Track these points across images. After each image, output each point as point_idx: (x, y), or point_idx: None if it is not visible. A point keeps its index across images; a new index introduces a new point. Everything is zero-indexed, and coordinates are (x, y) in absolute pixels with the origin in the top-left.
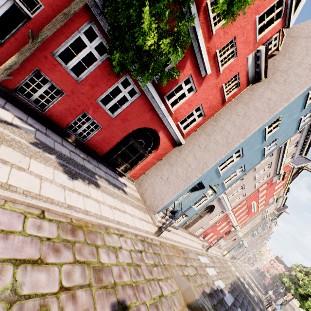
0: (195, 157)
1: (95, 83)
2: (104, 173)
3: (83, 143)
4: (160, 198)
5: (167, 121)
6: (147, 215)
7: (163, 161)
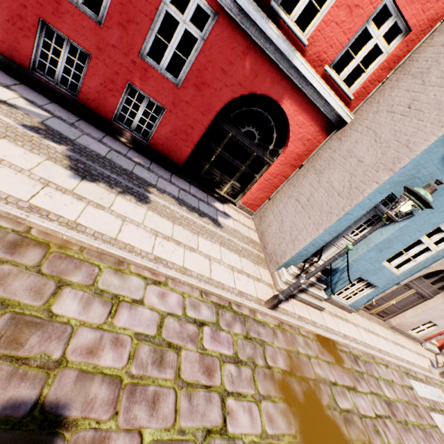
0: (377, 139)
1: (126, 18)
2: (178, 190)
3: (145, 143)
4: (291, 237)
5: (294, 69)
6: (263, 270)
7: (304, 168)
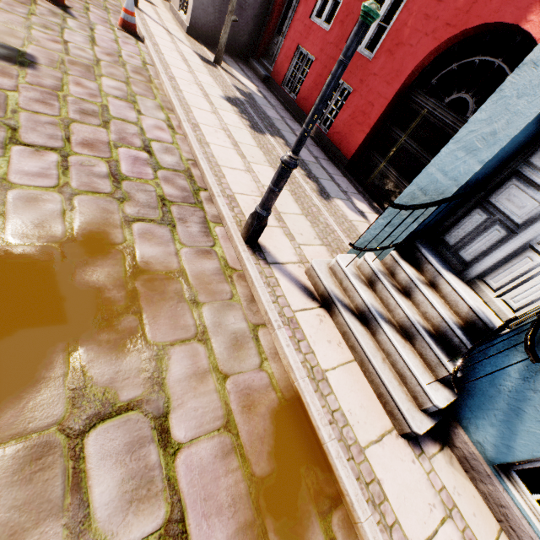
0: None
1: (346, 14)
2: (314, 162)
3: (325, 134)
4: None
5: None
6: (325, 253)
7: None
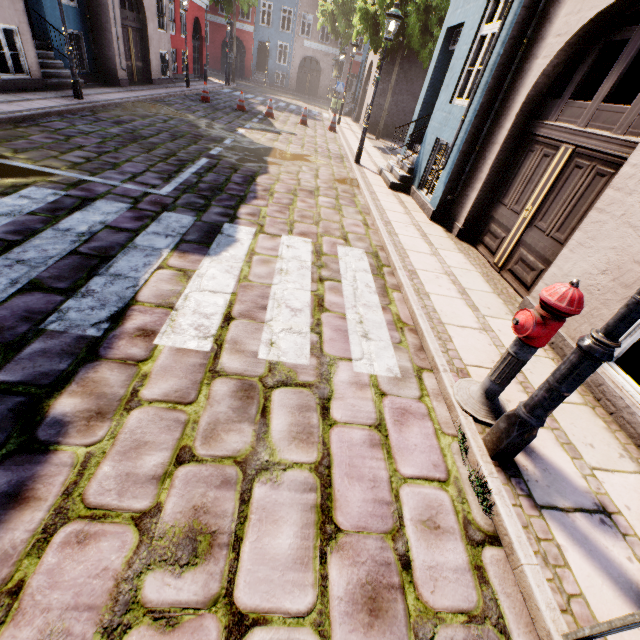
0: None
1: None
2: None
3: None
4: None
5: None
6: None
7: None
